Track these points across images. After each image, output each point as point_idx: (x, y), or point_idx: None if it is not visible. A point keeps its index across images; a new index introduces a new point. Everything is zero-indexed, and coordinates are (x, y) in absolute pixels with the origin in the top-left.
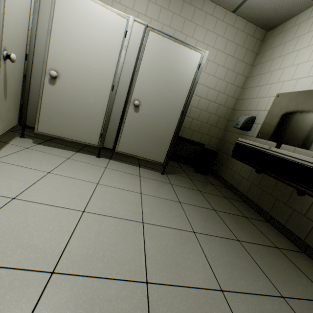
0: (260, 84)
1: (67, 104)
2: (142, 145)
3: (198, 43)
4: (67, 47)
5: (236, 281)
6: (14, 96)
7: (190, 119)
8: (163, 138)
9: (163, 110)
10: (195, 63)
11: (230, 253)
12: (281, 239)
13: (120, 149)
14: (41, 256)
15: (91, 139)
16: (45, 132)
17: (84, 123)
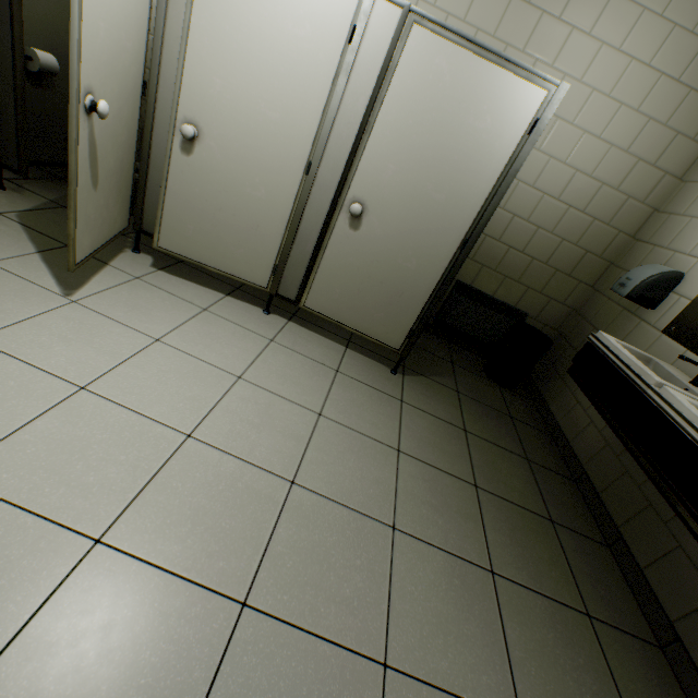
0: None
1: (212, 198)
2: (358, 303)
3: (575, 35)
4: (219, 70)
5: (430, 658)
6: (118, 175)
7: (504, 247)
8: (406, 296)
9: (416, 232)
10: (524, 116)
11: (452, 594)
12: (615, 599)
13: (309, 304)
14: (90, 508)
15: (255, 274)
16: (172, 250)
17: (244, 241)
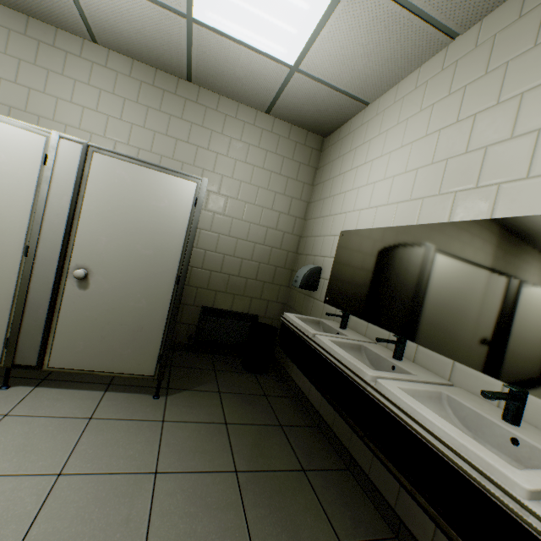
0: (323, 214)
1: None
2: (104, 347)
3: (220, 157)
4: None
5: None
6: None
7: (226, 276)
8: (146, 329)
9: (139, 280)
10: (189, 197)
11: None
12: (359, 514)
13: (54, 363)
14: None
15: None
16: None
17: None
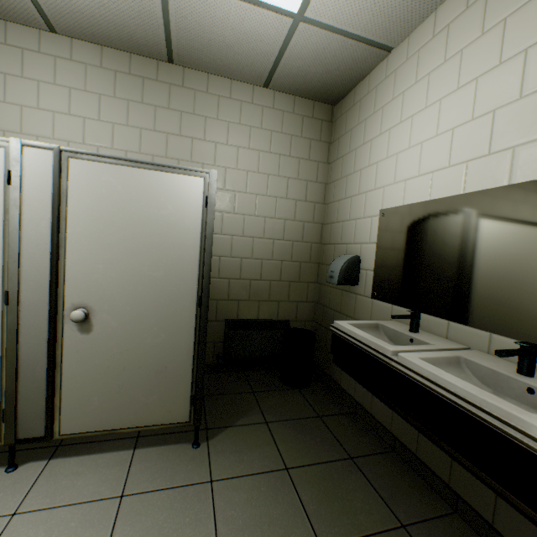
0: (349, 194)
1: None
2: (124, 399)
3: (219, 146)
4: None
5: None
6: None
7: (247, 282)
8: (171, 368)
9: (152, 310)
10: (197, 197)
11: None
12: None
13: (67, 429)
14: None
15: None
16: None
17: None
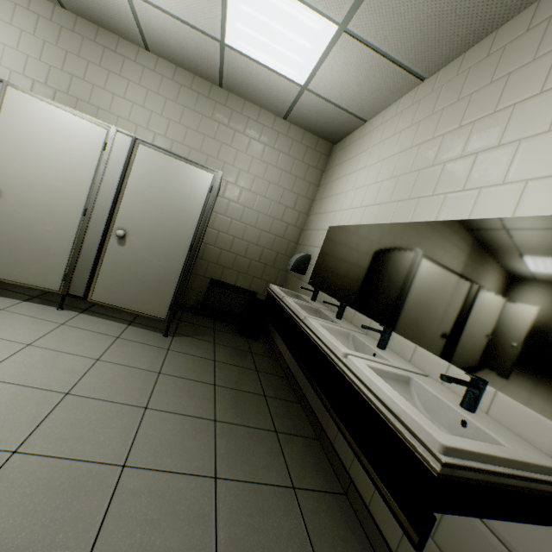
0: (321, 211)
1: (11, 232)
2: (131, 291)
3: (240, 153)
4: (16, 159)
5: (158, 459)
6: None
7: (234, 255)
8: (163, 283)
9: (162, 244)
10: (206, 185)
11: (183, 432)
12: (296, 423)
13: (95, 297)
14: None
15: (49, 281)
16: None
17: (38, 259)
